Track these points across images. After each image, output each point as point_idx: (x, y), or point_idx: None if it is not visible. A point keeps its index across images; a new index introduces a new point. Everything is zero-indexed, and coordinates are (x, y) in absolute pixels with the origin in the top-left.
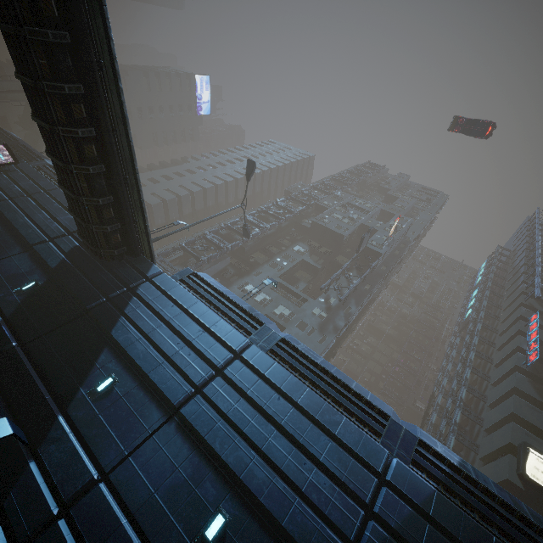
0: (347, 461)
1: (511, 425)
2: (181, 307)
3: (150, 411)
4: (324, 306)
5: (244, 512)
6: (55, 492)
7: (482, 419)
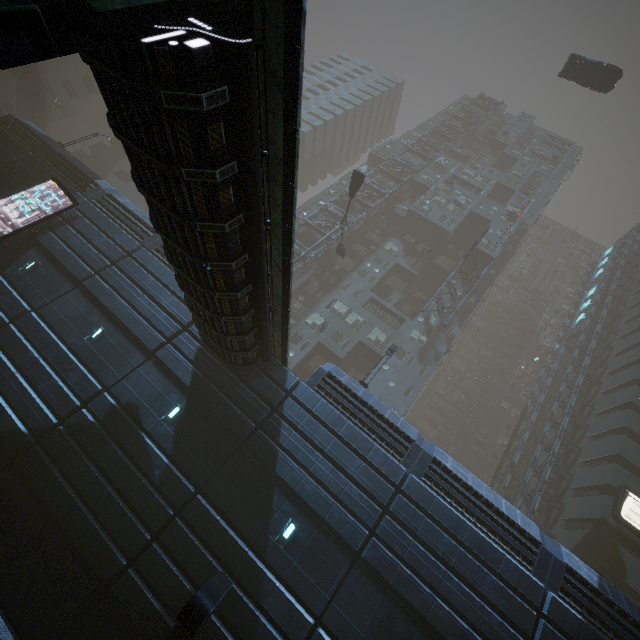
0: (511, 598)
1: (613, 467)
2: (331, 430)
3: (336, 556)
4: (424, 328)
5: None
6: (285, 636)
7: (580, 449)
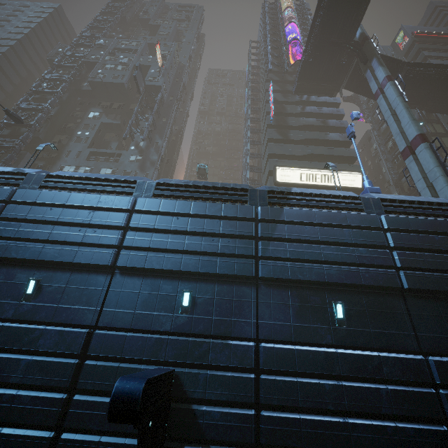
0: (107, 214)
1: (268, 161)
2: None
3: None
4: (137, 152)
5: (50, 272)
6: None
7: (261, 169)
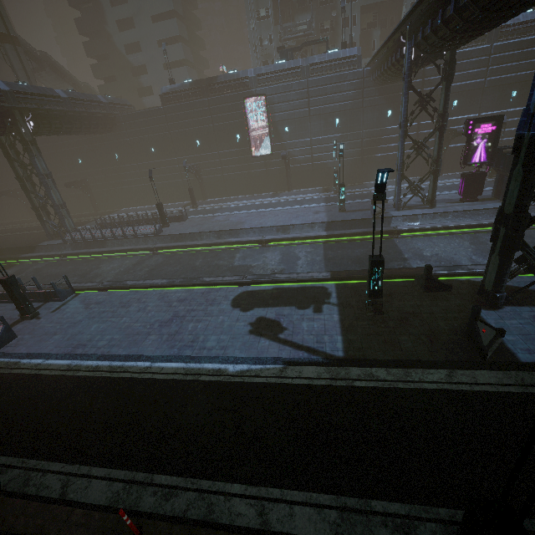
0: None
1: None
2: None
3: (475, 96)
4: None
5: (520, 86)
6: None
7: None
